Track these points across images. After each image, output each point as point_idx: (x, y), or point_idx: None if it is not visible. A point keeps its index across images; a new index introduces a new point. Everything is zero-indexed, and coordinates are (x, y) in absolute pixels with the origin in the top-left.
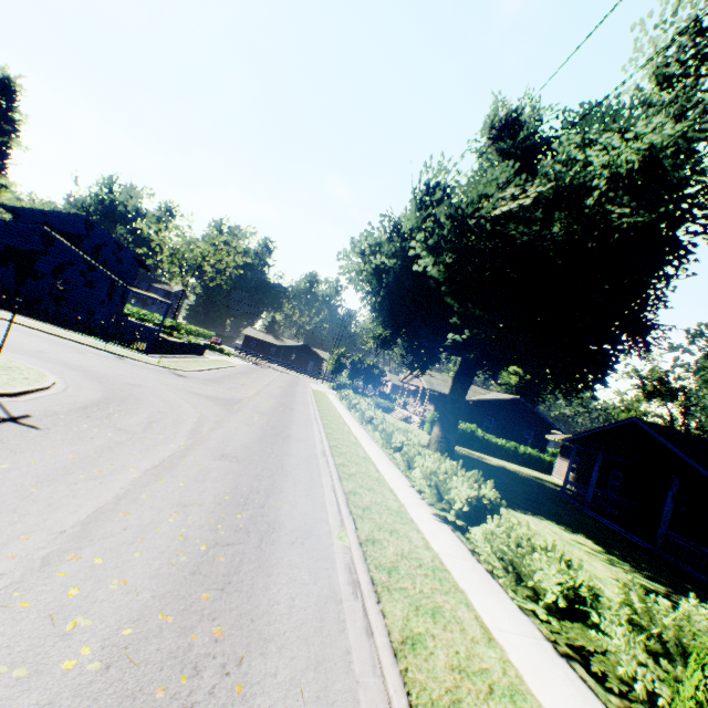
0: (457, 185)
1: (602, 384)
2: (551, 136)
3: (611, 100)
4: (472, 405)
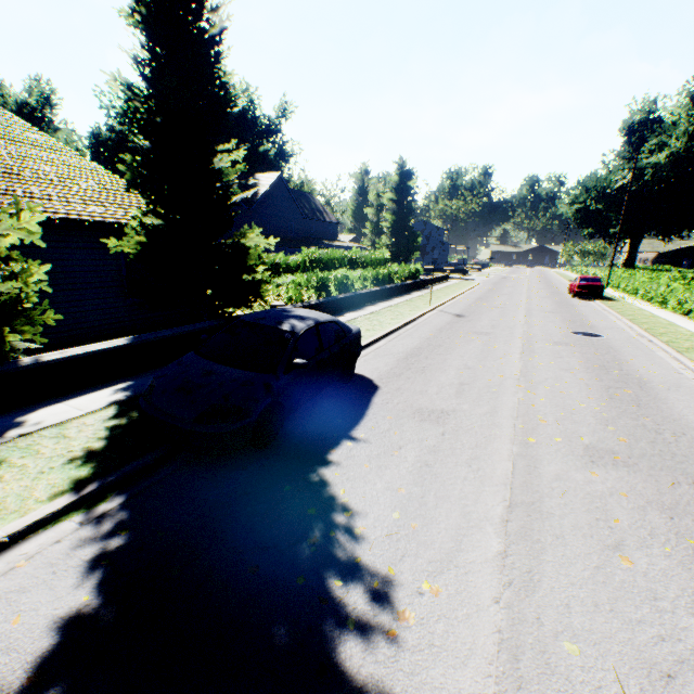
0: (601, 176)
1: (666, 234)
2: (659, 120)
3: (665, 123)
4: (671, 254)
